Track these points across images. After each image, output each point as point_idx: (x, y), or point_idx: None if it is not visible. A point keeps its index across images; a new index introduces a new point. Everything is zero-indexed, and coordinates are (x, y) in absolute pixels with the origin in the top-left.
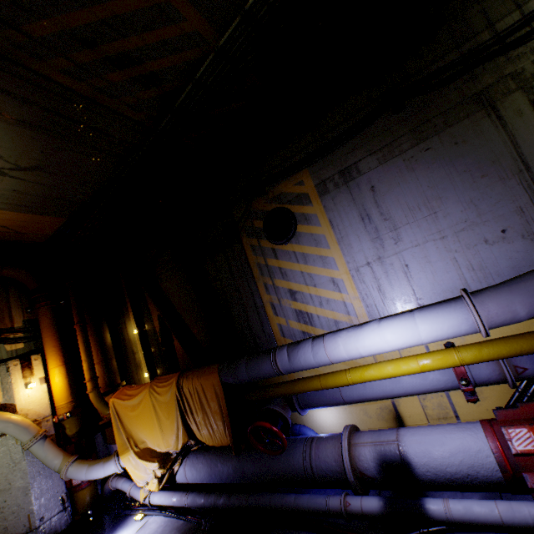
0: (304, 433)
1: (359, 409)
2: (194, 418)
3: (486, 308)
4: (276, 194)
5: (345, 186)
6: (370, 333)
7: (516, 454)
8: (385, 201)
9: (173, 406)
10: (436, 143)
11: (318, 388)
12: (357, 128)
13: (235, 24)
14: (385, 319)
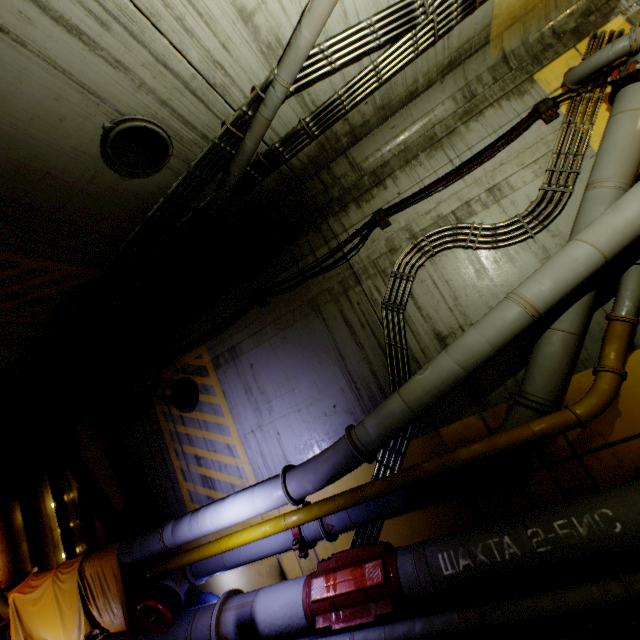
0: (209, 601)
1: (254, 569)
2: (97, 604)
3: (291, 484)
4: (182, 365)
5: (232, 362)
6: (227, 507)
7: (312, 601)
8: (260, 377)
9: (76, 594)
10: (290, 334)
11: (198, 559)
12: (236, 317)
13: (106, 267)
14: (239, 493)
